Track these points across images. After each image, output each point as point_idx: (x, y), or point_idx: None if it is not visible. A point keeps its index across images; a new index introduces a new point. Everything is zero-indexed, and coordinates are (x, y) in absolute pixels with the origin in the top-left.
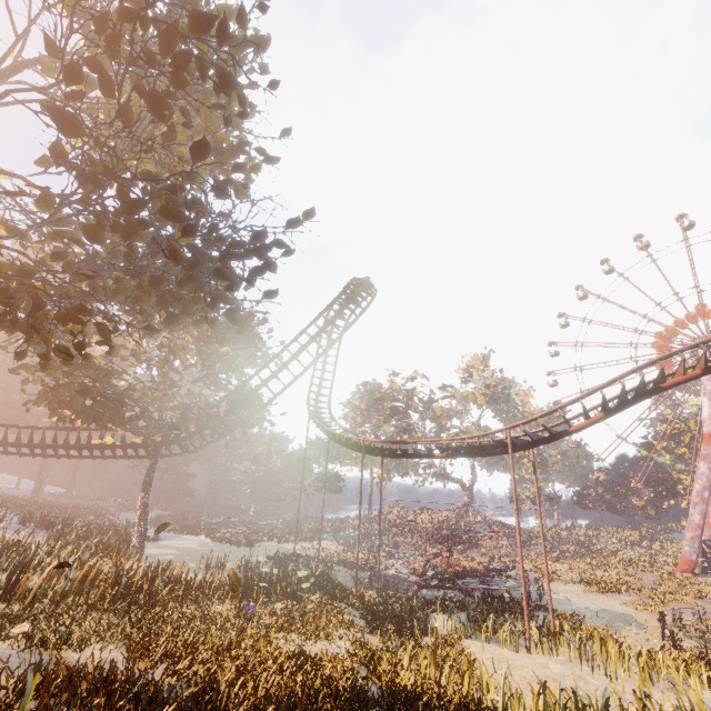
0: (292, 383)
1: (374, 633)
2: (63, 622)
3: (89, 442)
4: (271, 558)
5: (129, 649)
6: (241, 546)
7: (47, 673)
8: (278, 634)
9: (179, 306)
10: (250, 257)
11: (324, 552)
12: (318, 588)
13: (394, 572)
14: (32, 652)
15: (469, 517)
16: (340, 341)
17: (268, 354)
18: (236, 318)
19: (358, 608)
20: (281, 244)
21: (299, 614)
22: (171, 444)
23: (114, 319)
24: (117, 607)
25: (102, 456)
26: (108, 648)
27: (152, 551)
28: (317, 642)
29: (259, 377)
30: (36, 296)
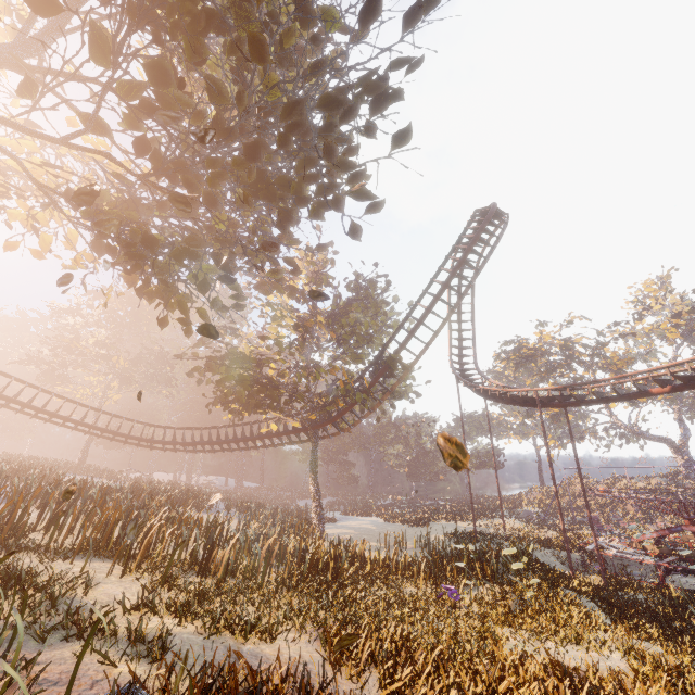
0: (433, 340)
1: (634, 635)
2: (253, 602)
3: (260, 433)
4: (450, 536)
5: (325, 644)
6: (414, 524)
7: (221, 683)
8: (500, 630)
9: (289, 194)
10: (362, 99)
11: (507, 530)
12: (523, 570)
13: (616, 552)
14: (219, 640)
15: (692, 483)
16: (472, 293)
17: (398, 321)
18: (361, 190)
19: (595, 598)
20: (401, 60)
21: (515, 603)
22: (326, 425)
23: (226, 237)
24: (306, 585)
25: (272, 444)
26: (301, 638)
27: (332, 531)
28: (565, 646)
29: (395, 340)
30: (148, 234)
